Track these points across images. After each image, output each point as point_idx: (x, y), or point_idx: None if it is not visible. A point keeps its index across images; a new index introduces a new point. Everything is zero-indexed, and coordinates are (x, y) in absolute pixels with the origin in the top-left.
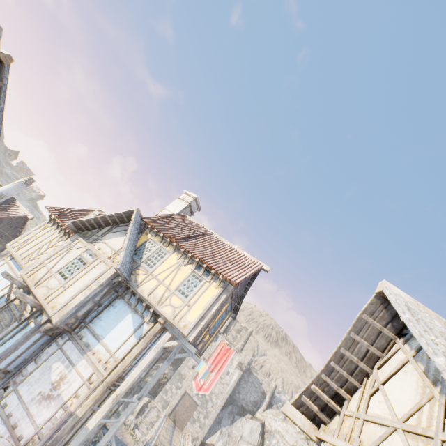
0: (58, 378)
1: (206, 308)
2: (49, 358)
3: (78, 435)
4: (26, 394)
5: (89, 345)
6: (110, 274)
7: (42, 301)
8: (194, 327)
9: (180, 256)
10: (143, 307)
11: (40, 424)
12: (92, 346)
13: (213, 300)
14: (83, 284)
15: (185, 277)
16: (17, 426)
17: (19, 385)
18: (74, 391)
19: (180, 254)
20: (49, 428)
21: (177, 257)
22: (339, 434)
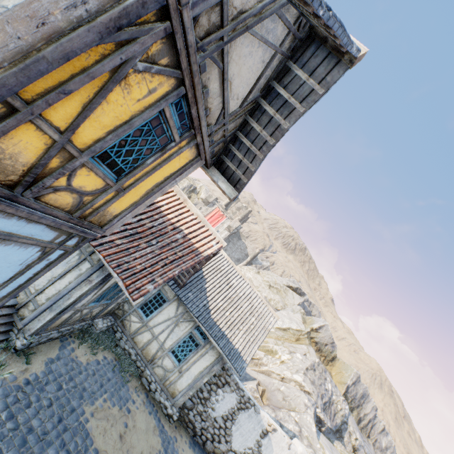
0: None
1: None
2: None
3: None
4: None
5: None
6: None
7: None
8: None
9: None
10: None
11: None
12: None
13: None
14: None
15: None
16: None
17: None
18: None
19: None
20: None
21: None
22: None
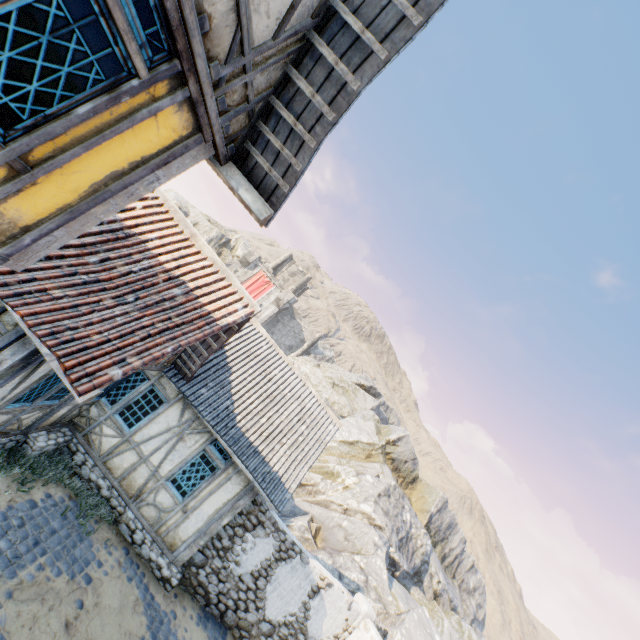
0: None
1: None
2: None
3: None
4: None
5: None
6: None
7: None
8: None
9: None
10: None
11: None
12: None
13: None
14: None
15: None
16: None
17: None
18: None
19: None
20: None
21: None
22: None
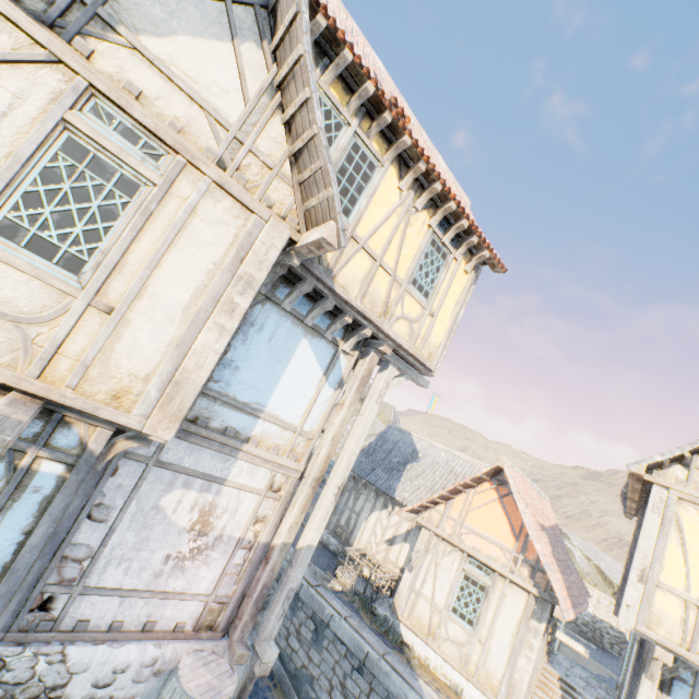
0: (196, 518)
1: (456, 317)
2: (135, 497)
3: (300, 562)
4: (129, 578)
5: (237, 433)
6: (274, 248)
7: (37, 385)
8: (441, 354)
9: (408, 181)
10: (338, 324)
11: (208, 591)
12: (244, 432)
13: (464, 299)
14: (189, 293)
15: (419, 246)
16: (155, 624)
17: (87, 578)
18: (251, 518)
19: (409, 177)
20: (232, 582)
21: (401, 185)
22: (692, 485)
